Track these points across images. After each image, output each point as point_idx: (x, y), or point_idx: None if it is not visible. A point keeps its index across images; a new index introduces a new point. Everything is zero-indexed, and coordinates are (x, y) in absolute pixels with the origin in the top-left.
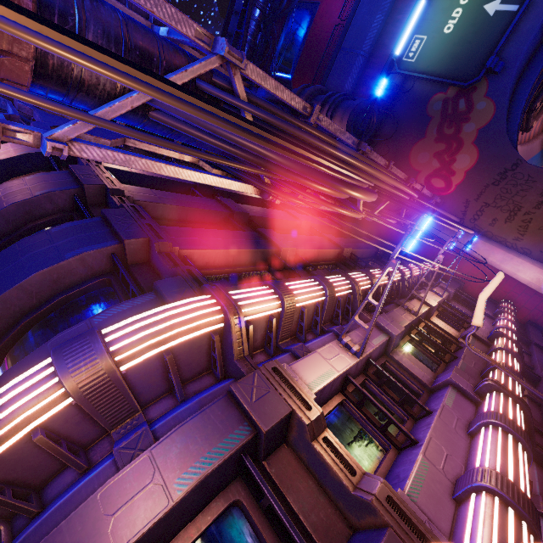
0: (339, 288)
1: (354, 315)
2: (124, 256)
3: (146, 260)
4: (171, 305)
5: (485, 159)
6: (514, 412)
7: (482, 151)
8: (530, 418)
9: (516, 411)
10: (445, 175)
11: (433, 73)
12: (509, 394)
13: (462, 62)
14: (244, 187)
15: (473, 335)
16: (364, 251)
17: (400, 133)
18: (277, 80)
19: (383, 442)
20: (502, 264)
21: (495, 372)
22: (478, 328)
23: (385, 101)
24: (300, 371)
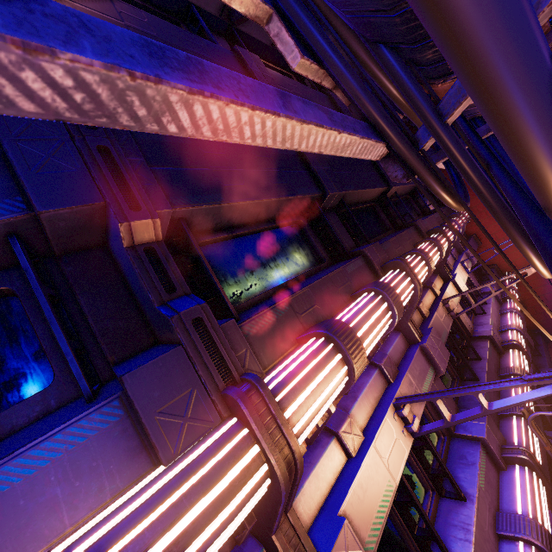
0: (404, 303)
1: (438, 397)
2: (43, 237)
3: (99, 242)
4: (164, 504)
5: None
6: (545, 508)
7: None
8: (548, 501)
9: (545, 502)
10: None
11: None
12: (542, 476)
13: None
14: (370, 147)
15: (490, 339)
16: (406, 187)
17: None
18: None
19: (411, 546)
20: None
21: (520, 423)
22: (492, 324)
23: None
24: (358, 509)
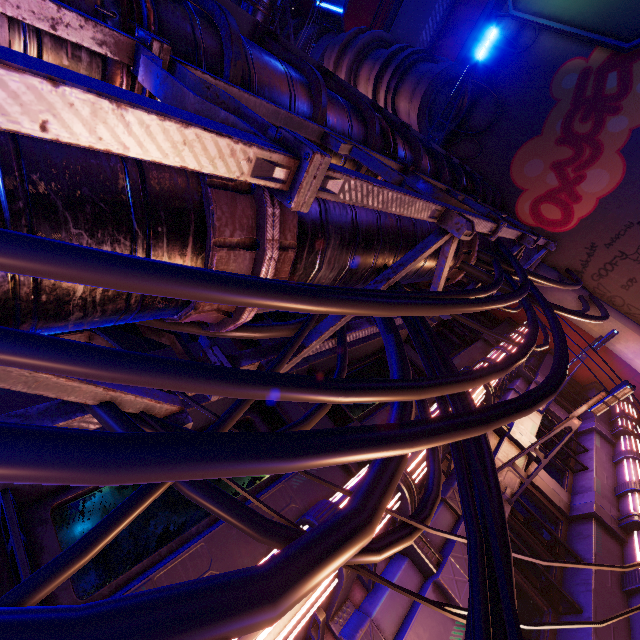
0: None
1: None
2: None
3: None
4: None
5: (635, 182)
6: None
7: (632, 167)
8: None
9: None
10: (564, 200)
11: (573, 20)
12: None
13: (628, 2)
14: None
15: (596, 518)
16: None
17: (502, 124)
18: (322, 15)
19: None
20: (638, 359)
21: None
22: (599, 486)
23: (484, 66)
24: None
